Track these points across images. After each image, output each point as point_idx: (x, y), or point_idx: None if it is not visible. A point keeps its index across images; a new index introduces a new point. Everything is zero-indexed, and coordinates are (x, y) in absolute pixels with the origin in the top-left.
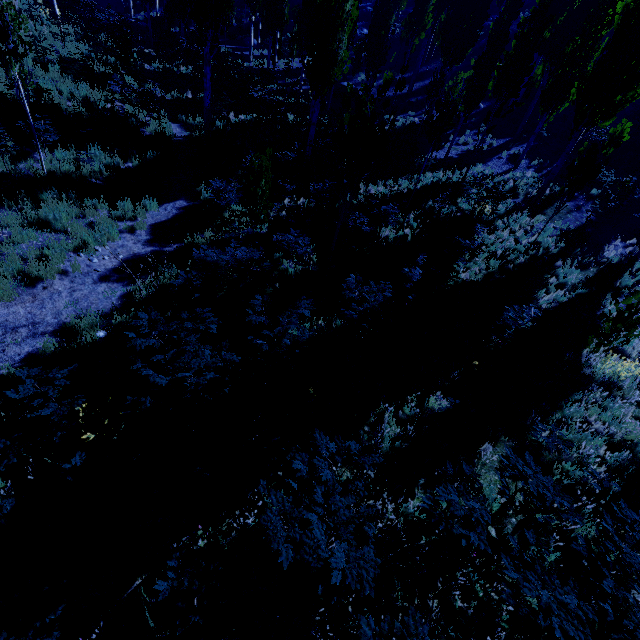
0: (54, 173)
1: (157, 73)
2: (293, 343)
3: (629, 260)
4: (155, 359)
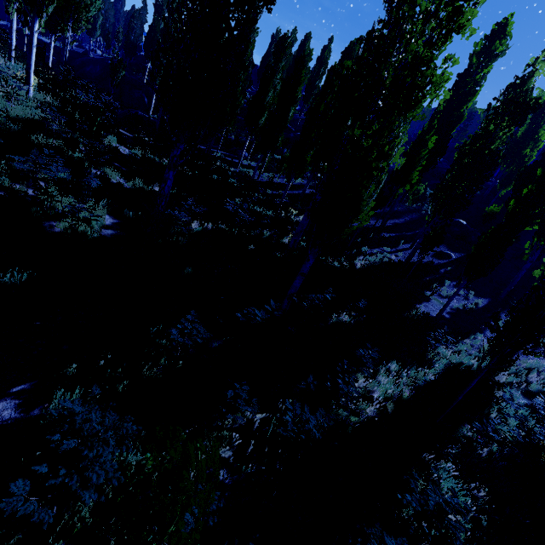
0: None
1: (132, 158)
2: None
3: None
4: None
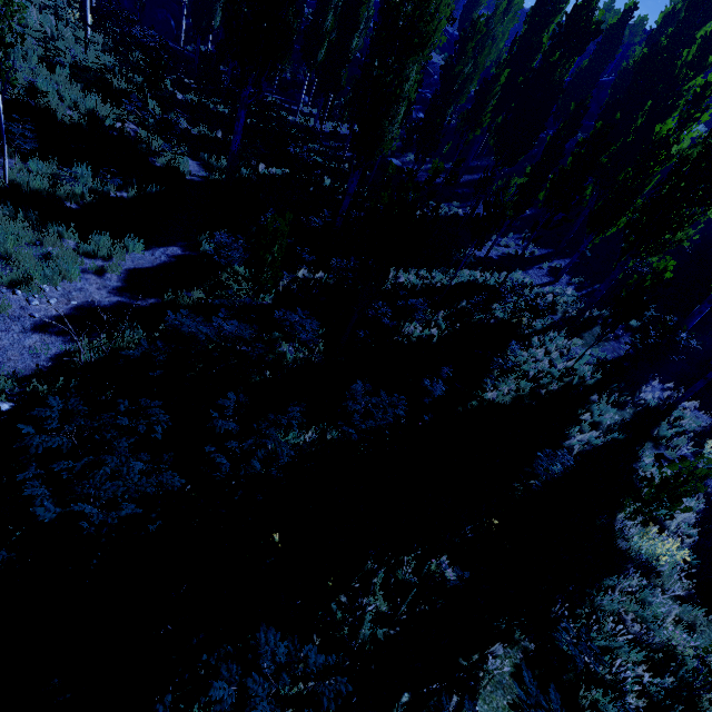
0: (19, 185)
1: (189, 105)
2: (265, 466)
3: (667, 406)
4: (57, 467)
